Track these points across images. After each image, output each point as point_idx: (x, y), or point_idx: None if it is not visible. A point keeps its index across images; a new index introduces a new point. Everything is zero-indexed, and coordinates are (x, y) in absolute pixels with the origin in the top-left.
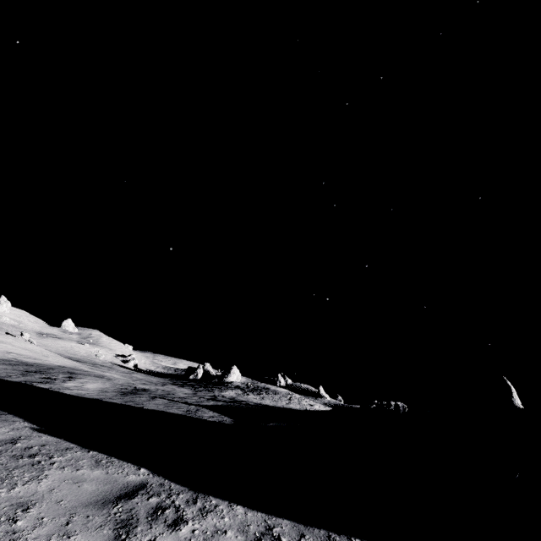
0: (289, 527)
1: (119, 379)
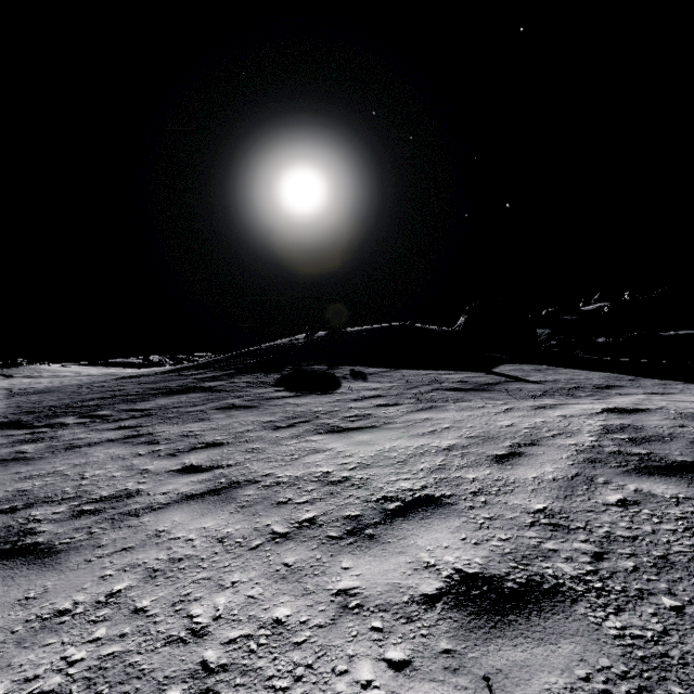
0: None
1: (482, 427)
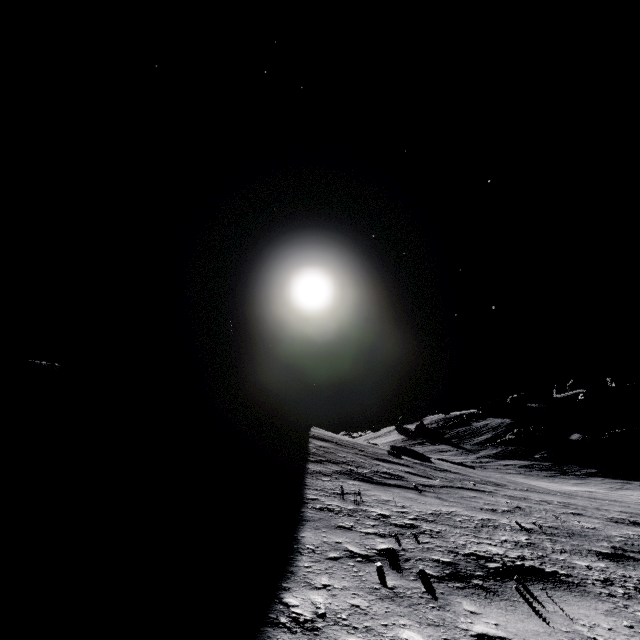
0: (331, 535)
1: None
